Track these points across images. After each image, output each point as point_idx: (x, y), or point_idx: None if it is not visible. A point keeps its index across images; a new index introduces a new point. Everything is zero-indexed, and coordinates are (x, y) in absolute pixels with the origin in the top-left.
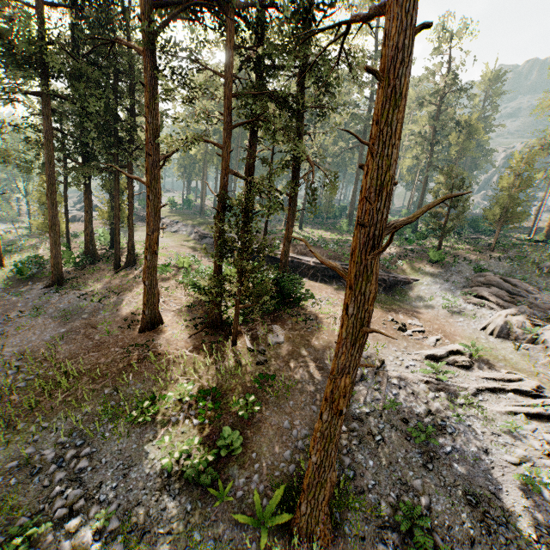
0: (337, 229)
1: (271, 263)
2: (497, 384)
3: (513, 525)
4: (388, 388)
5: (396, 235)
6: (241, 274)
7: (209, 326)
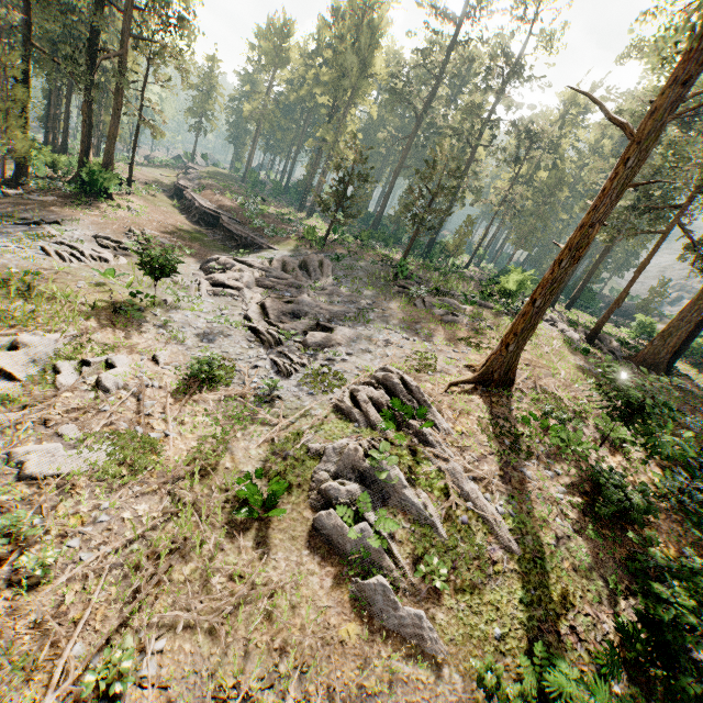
0: (347, 228)
1: (182, 201)
2: (85, 250)
3: None
4: (25, 226)
5: (389, 247)
6: (5, 125)
7: (14, 181)
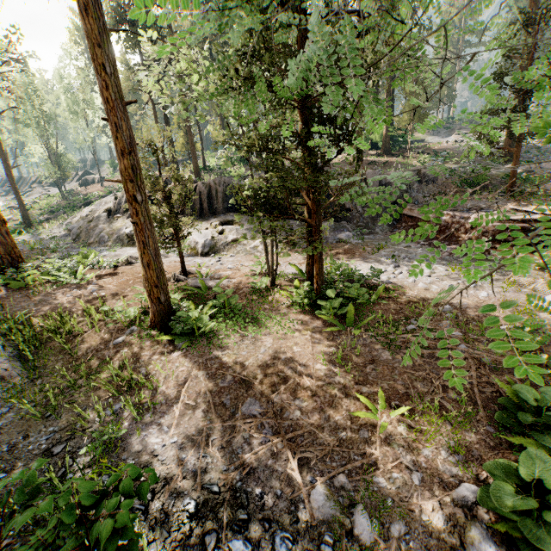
0: None
1: None
2: None
3: (548, 146)
4: None
5: None
6: (412, 111)
7: (386, 154)
